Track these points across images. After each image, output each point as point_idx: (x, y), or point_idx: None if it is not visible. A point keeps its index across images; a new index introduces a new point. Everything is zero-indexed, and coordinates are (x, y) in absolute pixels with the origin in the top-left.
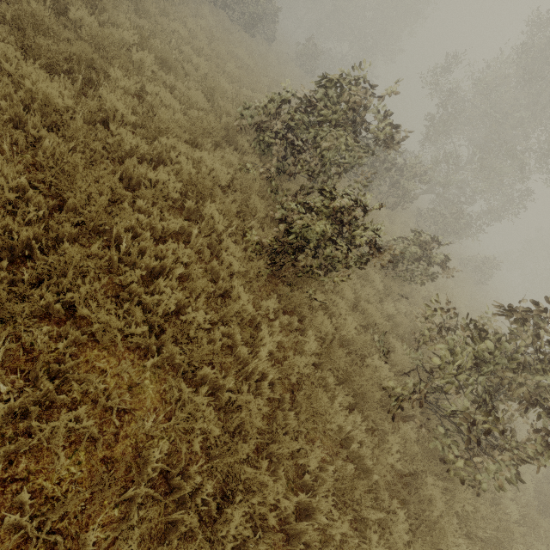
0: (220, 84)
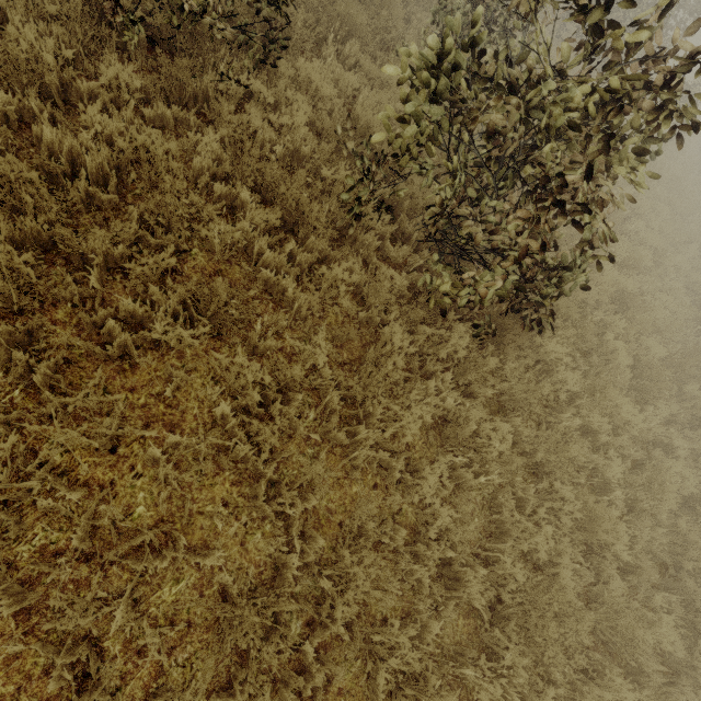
0: None
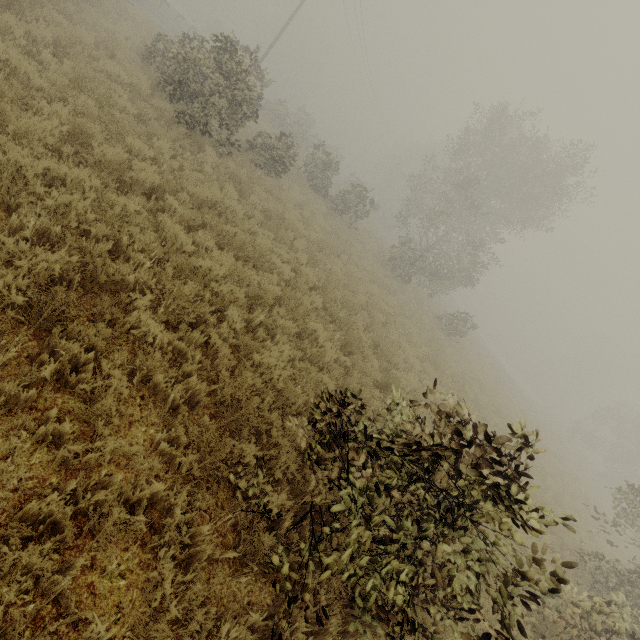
0: None
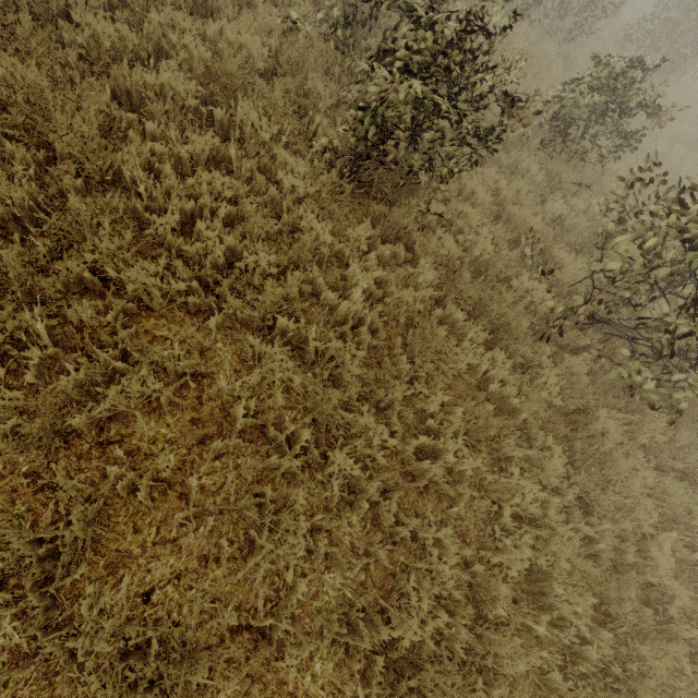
0: None
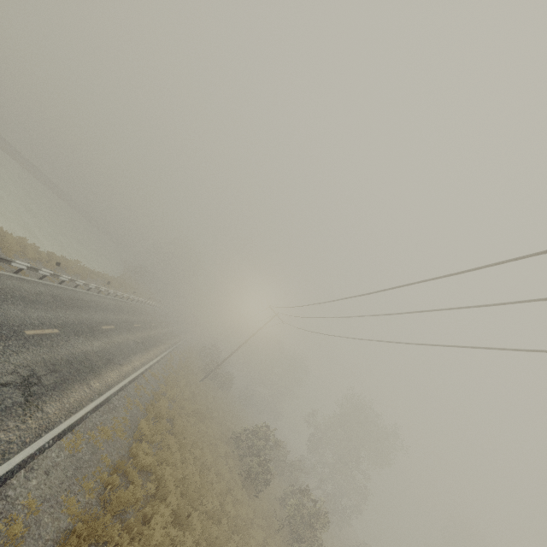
0: (220, 420)
